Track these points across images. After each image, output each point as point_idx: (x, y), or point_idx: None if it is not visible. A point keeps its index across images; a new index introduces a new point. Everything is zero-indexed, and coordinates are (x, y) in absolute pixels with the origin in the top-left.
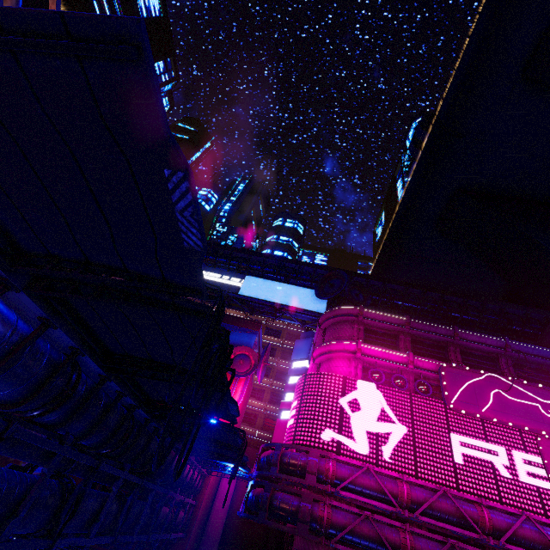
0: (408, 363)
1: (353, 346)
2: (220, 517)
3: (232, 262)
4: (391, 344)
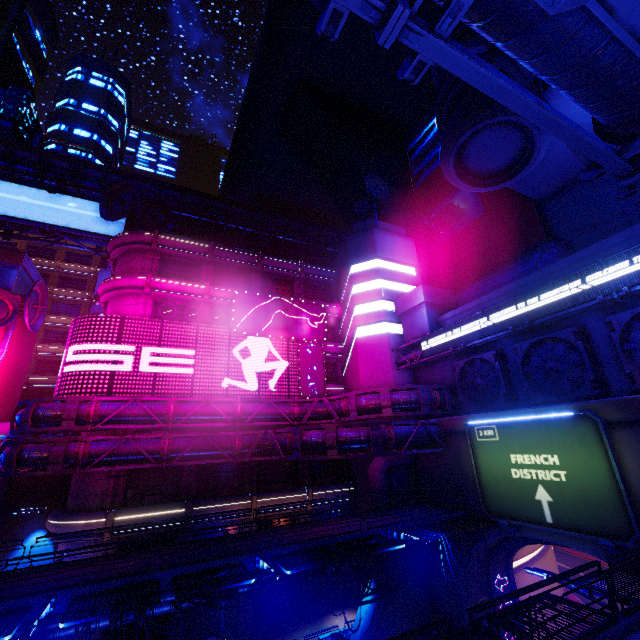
0: (204, 295)
1: (141, 281)
2: None
3: None
4: (192, 274)
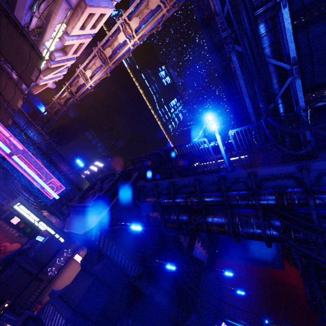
0: None
1: None
2: None
3: None
4: None
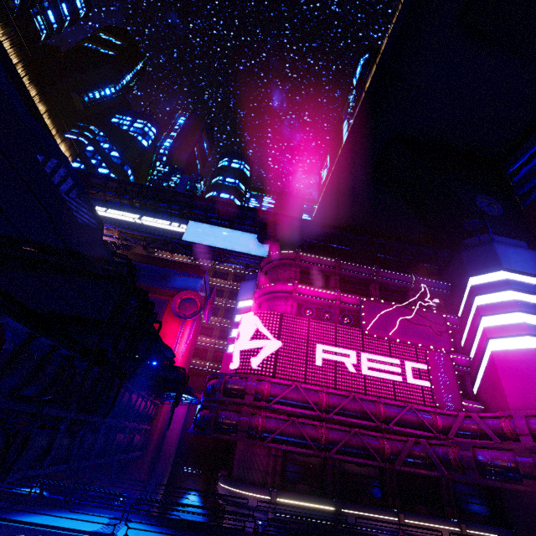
0: (336, 300)
1: (290, 287)
2: (175, 436)
3: (174, 207)
4: (323, 283)
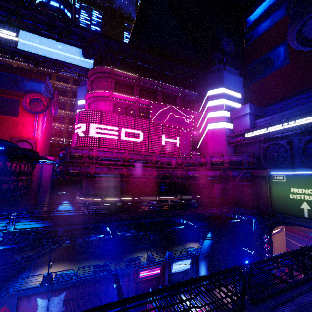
0: (136, 102)
1: (107, 93)
2: (47, 180)
3: None
4: (129, 91)
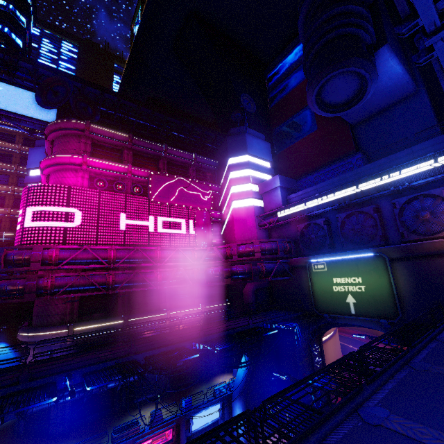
0: (128, 173)
1: (79, 160)
2: None
3: None
4: (117, 157)
